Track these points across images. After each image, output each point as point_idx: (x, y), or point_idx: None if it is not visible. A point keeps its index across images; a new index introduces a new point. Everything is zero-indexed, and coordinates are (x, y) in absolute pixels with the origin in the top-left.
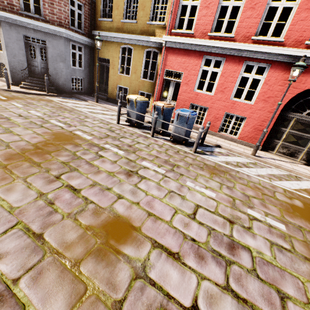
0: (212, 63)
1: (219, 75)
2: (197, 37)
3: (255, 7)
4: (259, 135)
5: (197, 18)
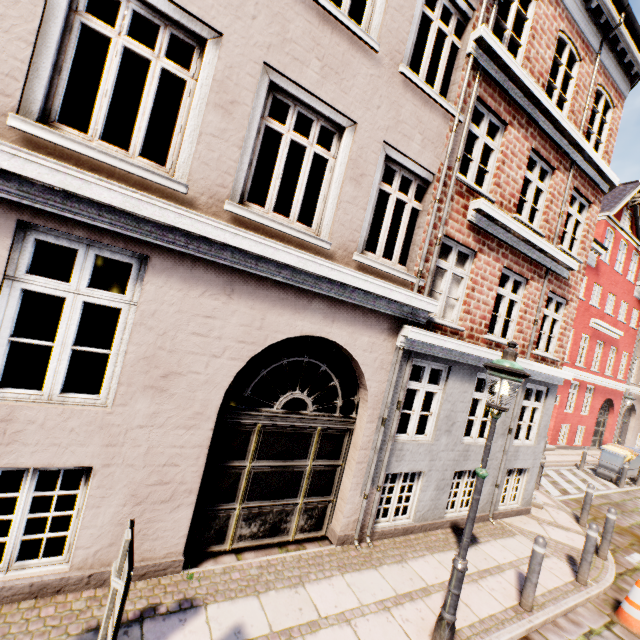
0: (573, 386)
1: (575, 395)
2: (569, 366)
3: (592, 350)
4: (589, 437)
5: (570, 351)
